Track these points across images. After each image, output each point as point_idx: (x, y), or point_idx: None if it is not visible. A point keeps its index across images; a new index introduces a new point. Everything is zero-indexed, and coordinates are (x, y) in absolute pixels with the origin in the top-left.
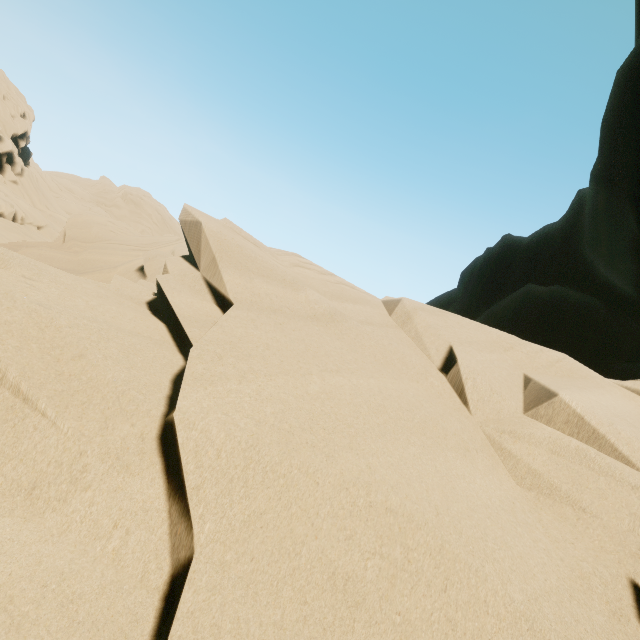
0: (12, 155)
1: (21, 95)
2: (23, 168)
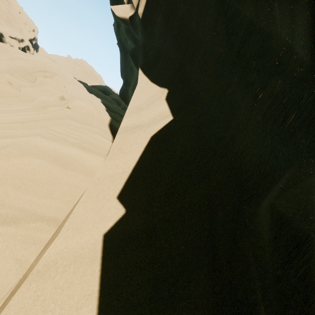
0: (29, 47)
1: (32, 22)
2: (33, 52)
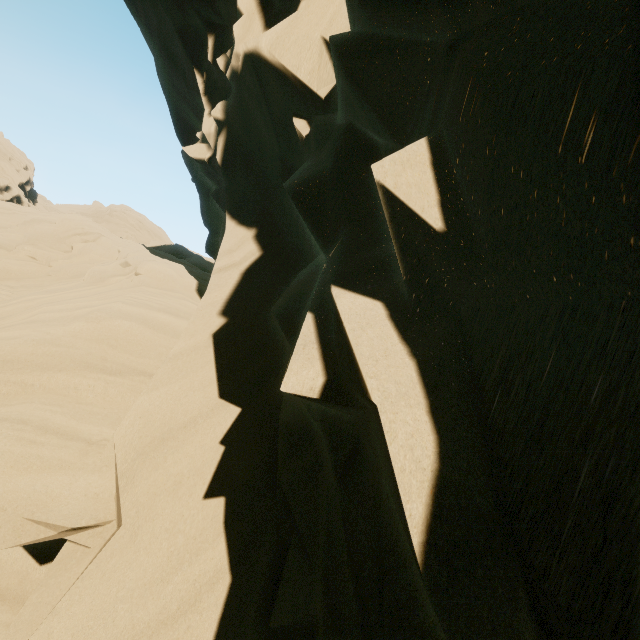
0: (20, 197)
1: (23, 154)
2: (29, 205)
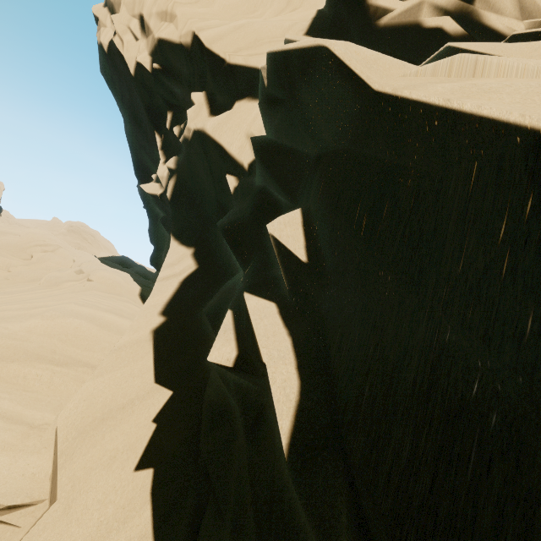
0: None
1: None
2: None
